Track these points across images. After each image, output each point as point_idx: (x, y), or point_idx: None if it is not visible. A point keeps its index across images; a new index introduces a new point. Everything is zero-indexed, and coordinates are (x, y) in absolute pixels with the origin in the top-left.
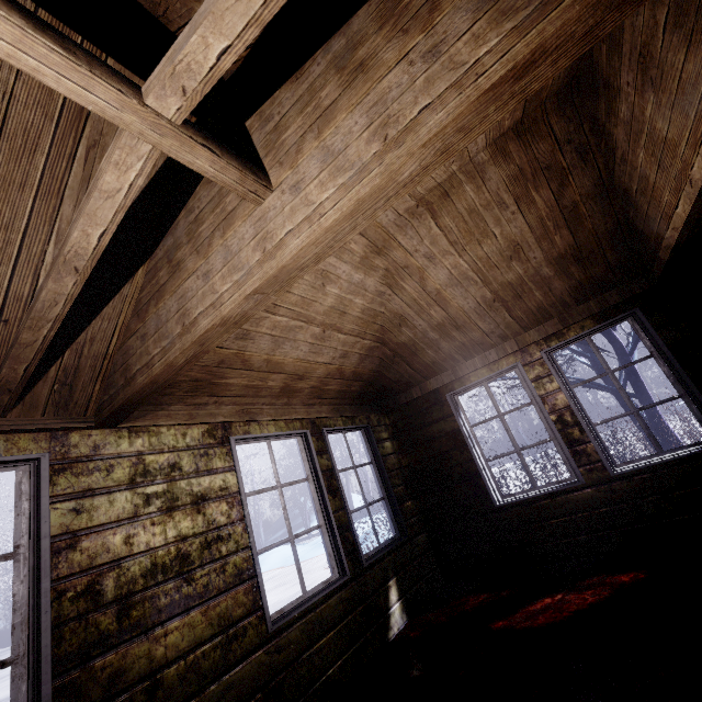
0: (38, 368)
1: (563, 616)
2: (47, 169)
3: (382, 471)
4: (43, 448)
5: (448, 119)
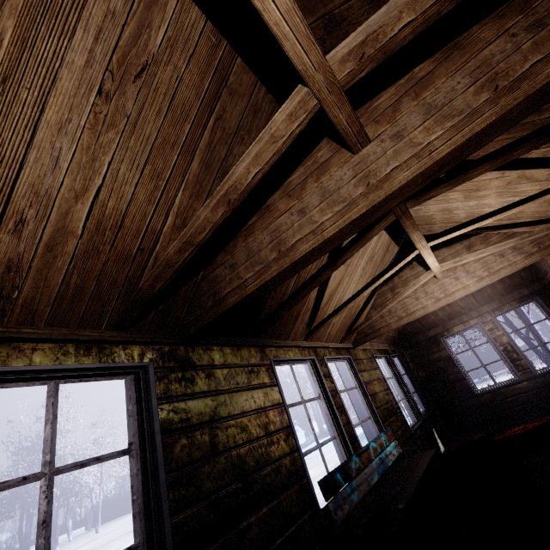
0: (352, 327)
1: (527, 429)
2: (375, 270)
3: (411, 378)
4: (348, 354)
5: (509, 272)
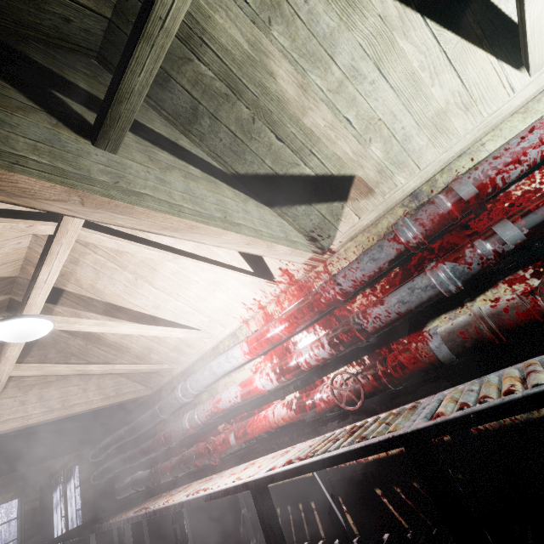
0: None
1: None
2: None
3: (22, 521)
4: None
5: None
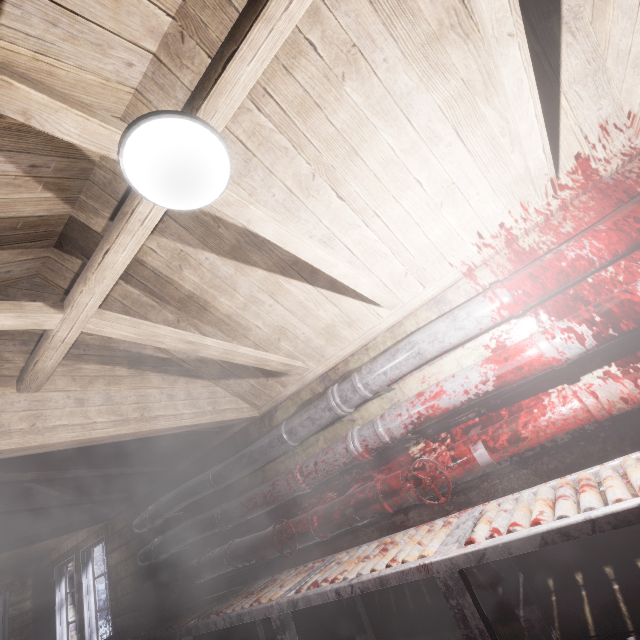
0: None
1: None
2: None
3: (5, 632)
4: None
5: None
